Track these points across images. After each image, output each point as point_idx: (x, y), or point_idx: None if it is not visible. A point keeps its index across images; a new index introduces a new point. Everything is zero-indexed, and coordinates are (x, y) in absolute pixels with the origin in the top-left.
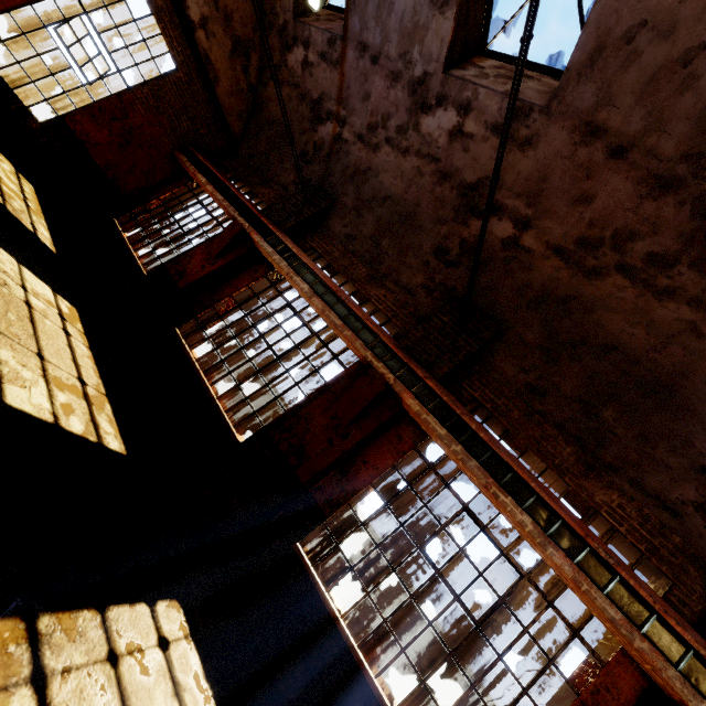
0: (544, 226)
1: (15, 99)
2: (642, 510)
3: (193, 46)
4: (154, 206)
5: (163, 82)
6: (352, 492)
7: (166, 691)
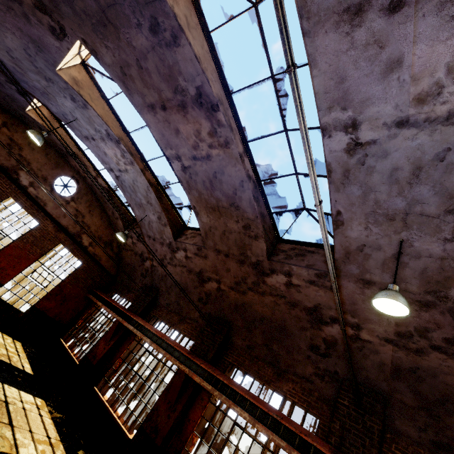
0: (224, 281)
1: (13, 308)
2: (301, 386)
3: (88, 253)
4: (80, 323)
5: (77, 271)
6: (185, 440)
7: None
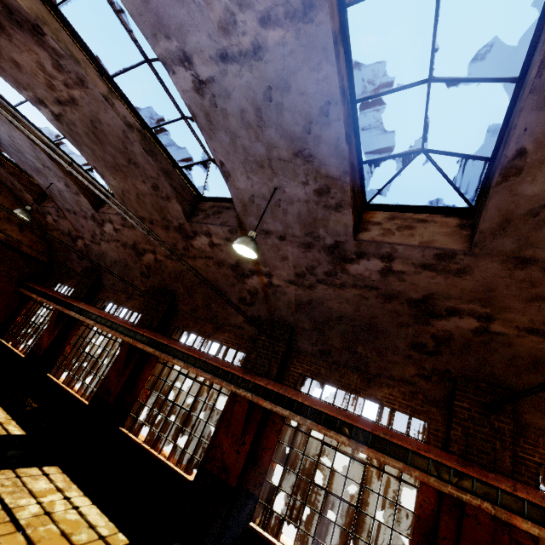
0: (158, 251)
1: None
2: (235, 333)
3: None
4: (20, 320)
5: None
6: (138, 395)
7: (46, 482)
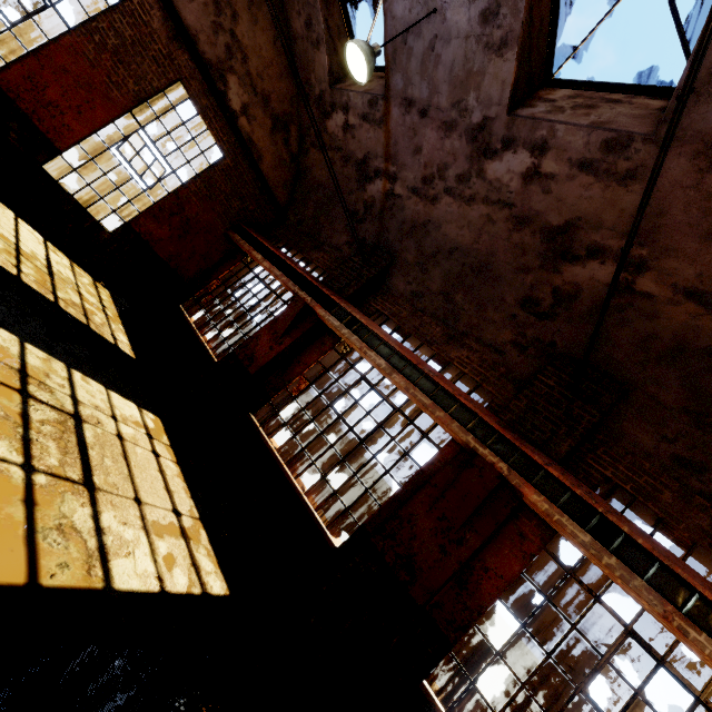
0: (667, 267)
1: (89, 217)
2: None
3: (237, 133)
4: (215, 286)
5: (213, 171)
6: (477, 610)
7: None
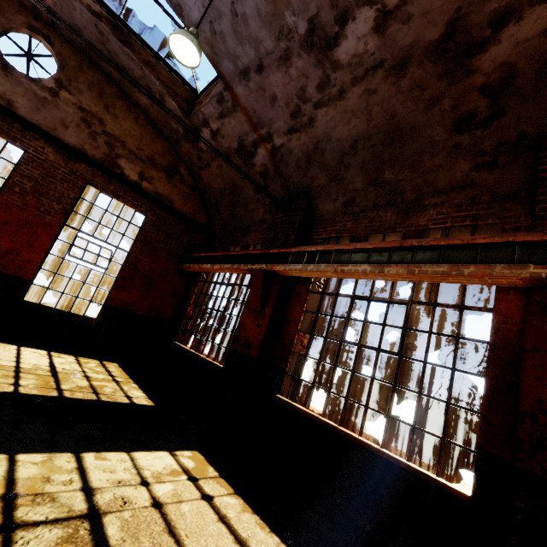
0: None
1: (74, 316)
2: None
3: (145, 195)
4: (191, 312)
5: (144, 231)
6: None
7: None
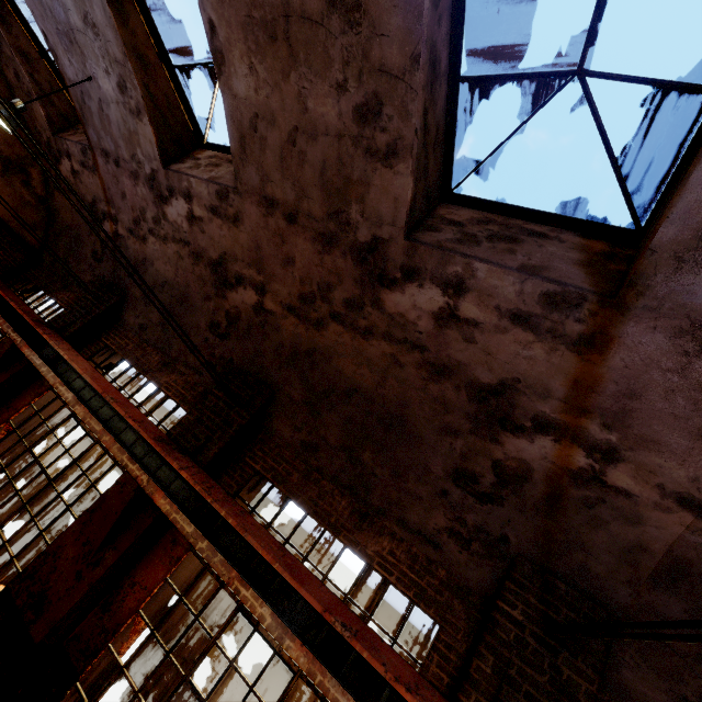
0: (274, 289)
1: None
2: (411, 549)
3: None
4: None
5: None
6: (114, 629)
7: None
